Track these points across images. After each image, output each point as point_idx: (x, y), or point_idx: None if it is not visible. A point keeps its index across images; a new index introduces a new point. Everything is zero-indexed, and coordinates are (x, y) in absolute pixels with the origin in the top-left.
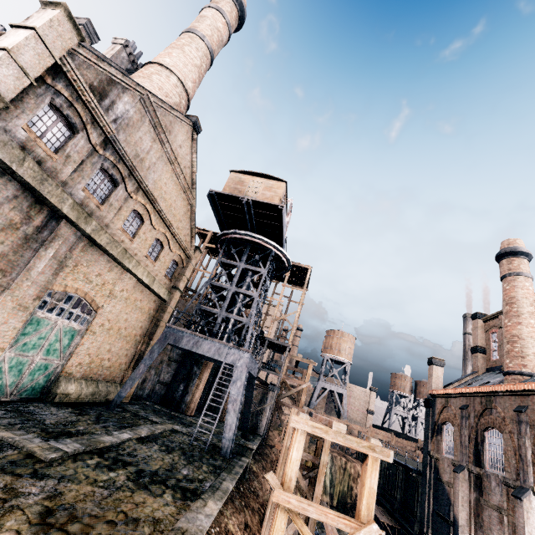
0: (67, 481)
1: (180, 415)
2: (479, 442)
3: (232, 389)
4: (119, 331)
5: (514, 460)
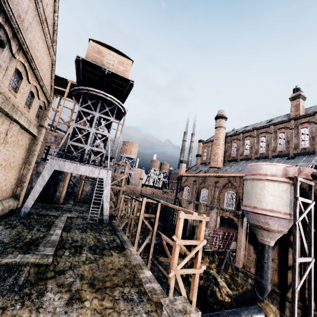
0: (75, 268)
1: (59, 206)
2: (199, 193)
3: (104, 191)
4: (10, 165)
5: (211, 198)
